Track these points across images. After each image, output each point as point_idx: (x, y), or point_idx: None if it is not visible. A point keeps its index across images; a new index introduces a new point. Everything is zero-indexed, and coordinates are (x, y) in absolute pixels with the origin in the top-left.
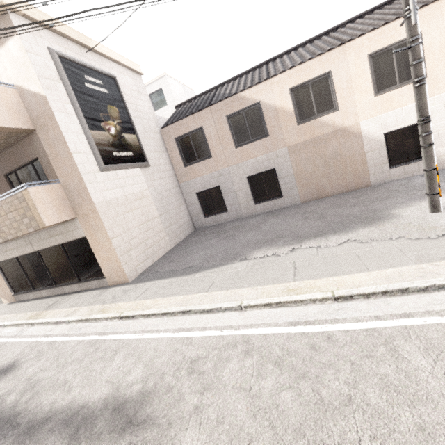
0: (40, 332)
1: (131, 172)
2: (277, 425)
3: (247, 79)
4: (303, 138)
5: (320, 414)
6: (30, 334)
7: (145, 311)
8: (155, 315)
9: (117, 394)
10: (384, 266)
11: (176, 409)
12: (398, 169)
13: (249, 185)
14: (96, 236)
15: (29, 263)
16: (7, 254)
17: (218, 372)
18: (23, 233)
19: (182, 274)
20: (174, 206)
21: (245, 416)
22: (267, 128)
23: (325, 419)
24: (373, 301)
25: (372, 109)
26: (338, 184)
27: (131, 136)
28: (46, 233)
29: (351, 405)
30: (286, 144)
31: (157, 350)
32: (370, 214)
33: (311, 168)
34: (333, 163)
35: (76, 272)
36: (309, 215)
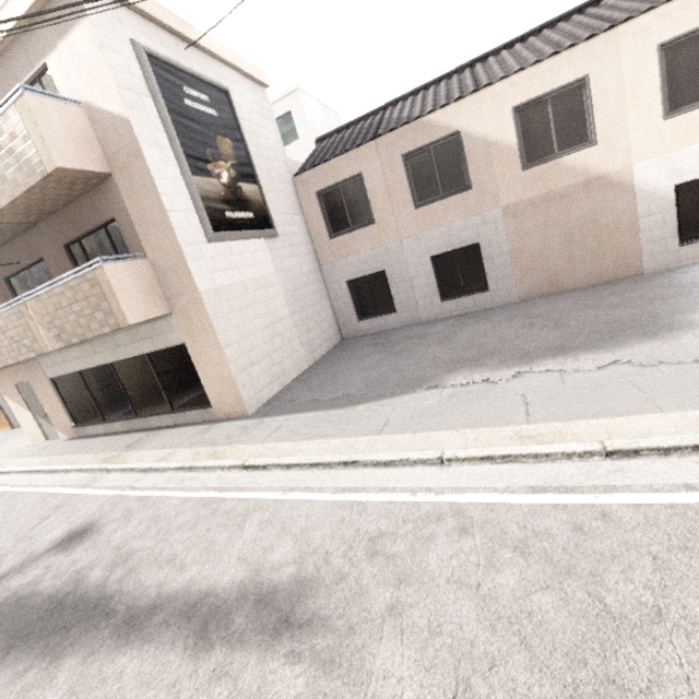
0: (122, 482)
1: (251, 244)
2: (535, 644)
3: (439, 93)
4: (531, 193)
5: (609, 633)
6: (107, 485)
7: (283, 459)
8: (299, 466)
9: (259, 579)
10: (691, 405)
11: (358, 608)
12: (695, 247)
13: (434, 270)
14: (200, 343)
15: (98, 381)
16: (66, 367)
17: (419, 557)
18: (94, 334)
19: (333, 406)
20: (313, 301)
21: (477, 627)
22: (470, 176)
23: (618, 641)
24: (677, 460)
25: (657, 142)
26: (585, 271)
27: (250, 187)
28: (124, 337)
29: (663, 623)
30: (501, 203)
31: (311, 519)
32: (650, 320)
33: (541, 244)
34: (579, 236)
35: (168, 397)
36: (538, 321)
